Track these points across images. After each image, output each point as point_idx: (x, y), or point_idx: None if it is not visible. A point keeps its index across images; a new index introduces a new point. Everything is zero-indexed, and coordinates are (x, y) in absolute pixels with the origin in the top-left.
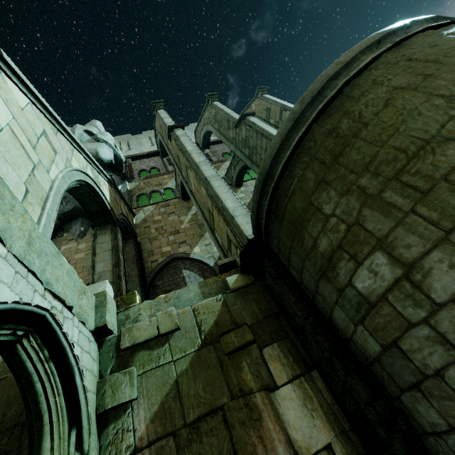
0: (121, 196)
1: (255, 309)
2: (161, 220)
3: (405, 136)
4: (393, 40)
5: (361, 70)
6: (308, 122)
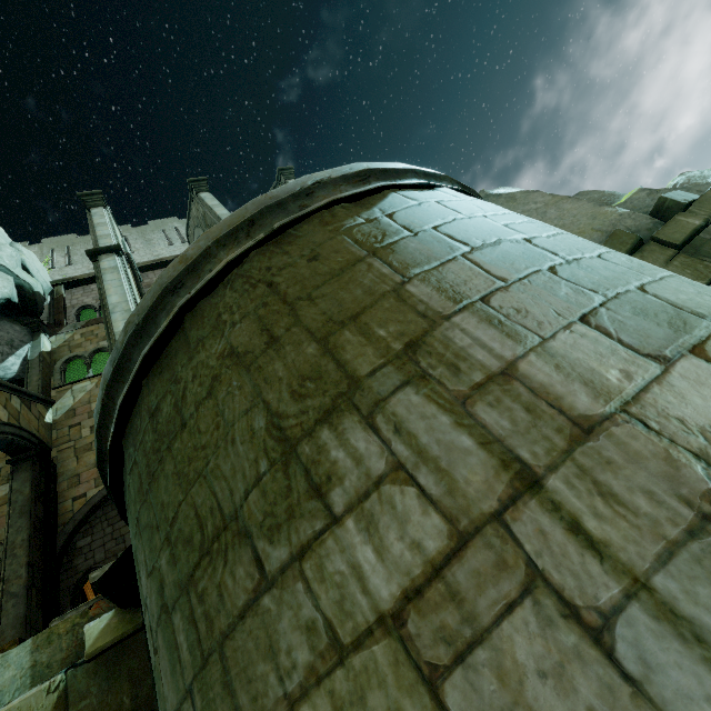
0: None
1: (125, 702)
2: None
3: (209, 489)
4: (275, 221)
5: (212, 283)
6: (131, 377)
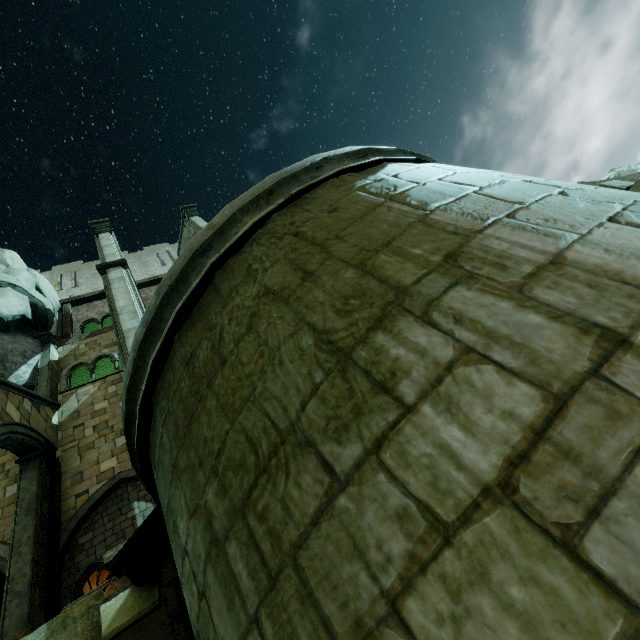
0: (13, 387)
1: None
2: (106, 409)
3: (260, 411)
4: (291, 190)
5: (239, 243)
6: (164, 333)
